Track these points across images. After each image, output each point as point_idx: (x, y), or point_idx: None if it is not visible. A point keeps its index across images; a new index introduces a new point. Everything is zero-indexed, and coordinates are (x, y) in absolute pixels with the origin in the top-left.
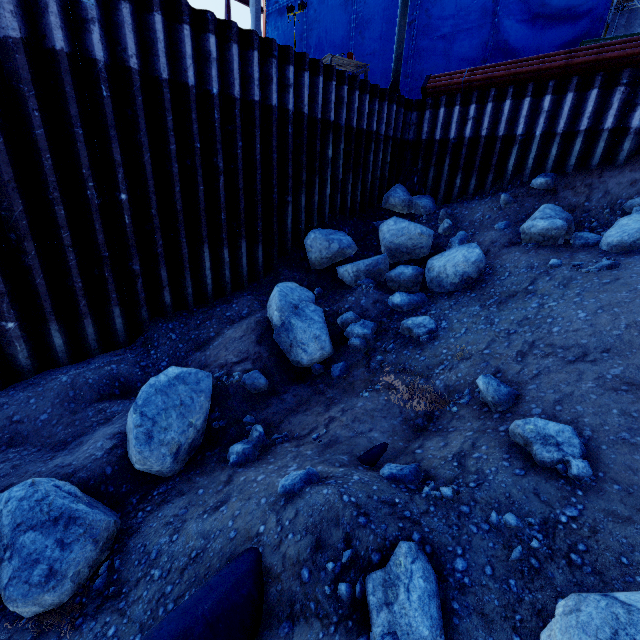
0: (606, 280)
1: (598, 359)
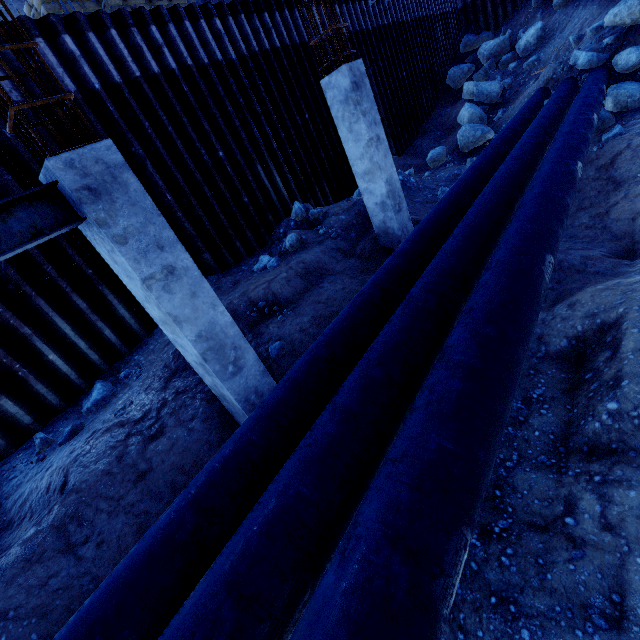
0: None
1: (604, 11)
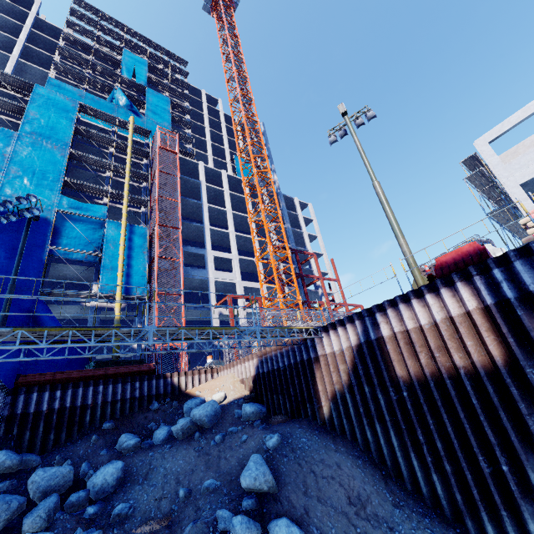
0: (175, 450)
1: (197, 468)
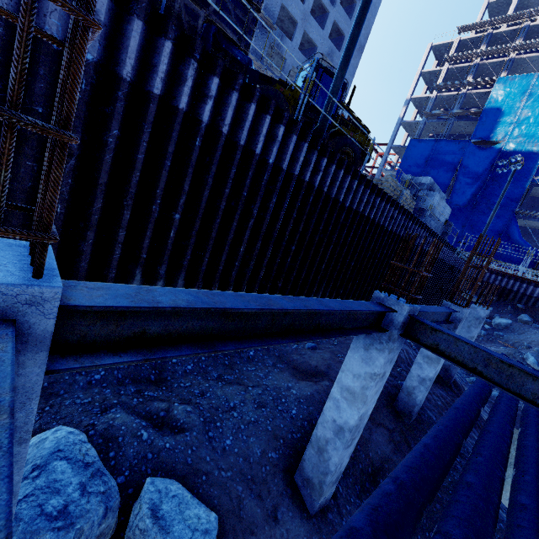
0: None
1: None
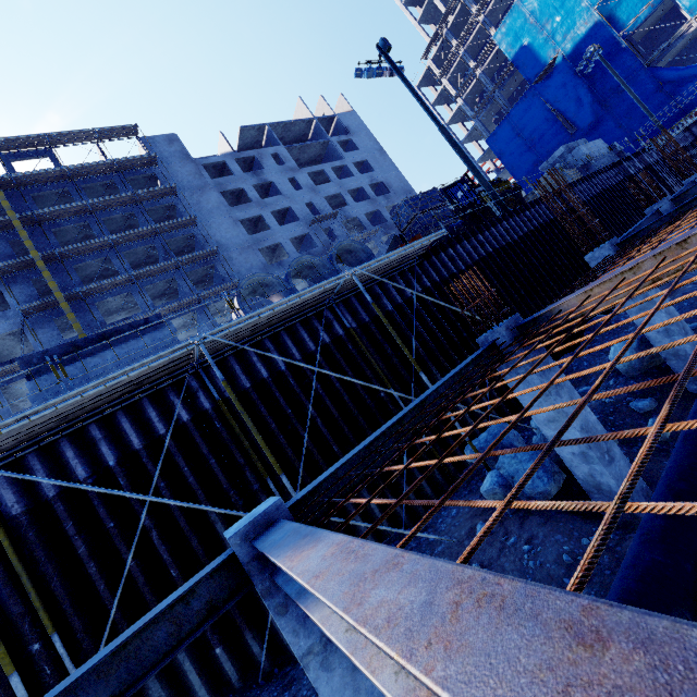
0: None
1: None
